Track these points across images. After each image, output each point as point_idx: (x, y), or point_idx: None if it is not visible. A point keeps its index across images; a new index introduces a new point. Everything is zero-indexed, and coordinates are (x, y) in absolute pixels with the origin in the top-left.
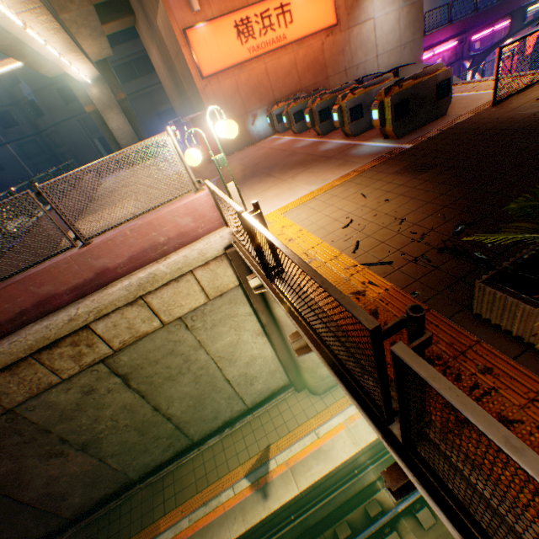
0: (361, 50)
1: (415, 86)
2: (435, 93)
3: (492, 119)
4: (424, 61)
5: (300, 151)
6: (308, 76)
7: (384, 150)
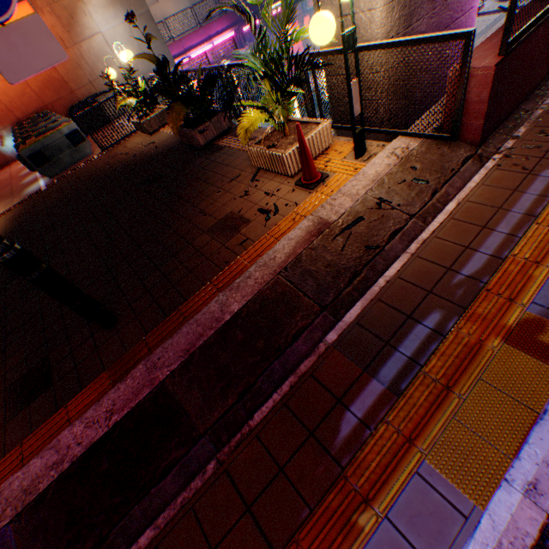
0: (102, 63)
1: (43, 141)
2: (71, 141)
3: (94, 165)
4: (208, 51)
5: (16, 181)
6: (49, 92)
7: (36, 191)
